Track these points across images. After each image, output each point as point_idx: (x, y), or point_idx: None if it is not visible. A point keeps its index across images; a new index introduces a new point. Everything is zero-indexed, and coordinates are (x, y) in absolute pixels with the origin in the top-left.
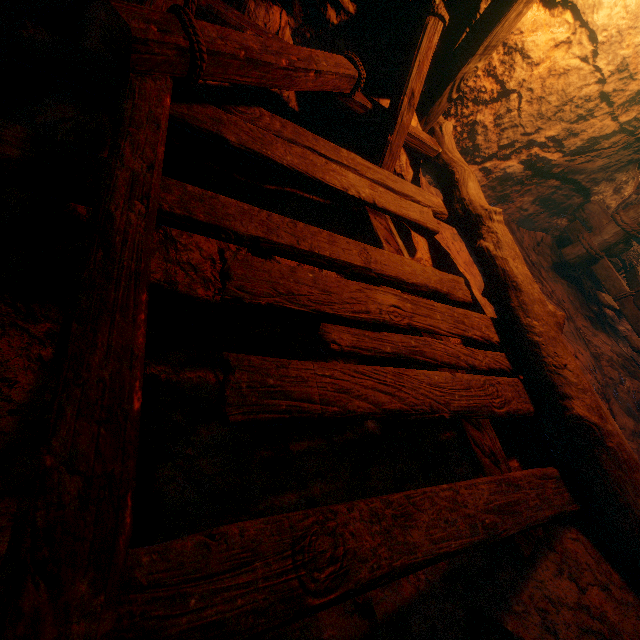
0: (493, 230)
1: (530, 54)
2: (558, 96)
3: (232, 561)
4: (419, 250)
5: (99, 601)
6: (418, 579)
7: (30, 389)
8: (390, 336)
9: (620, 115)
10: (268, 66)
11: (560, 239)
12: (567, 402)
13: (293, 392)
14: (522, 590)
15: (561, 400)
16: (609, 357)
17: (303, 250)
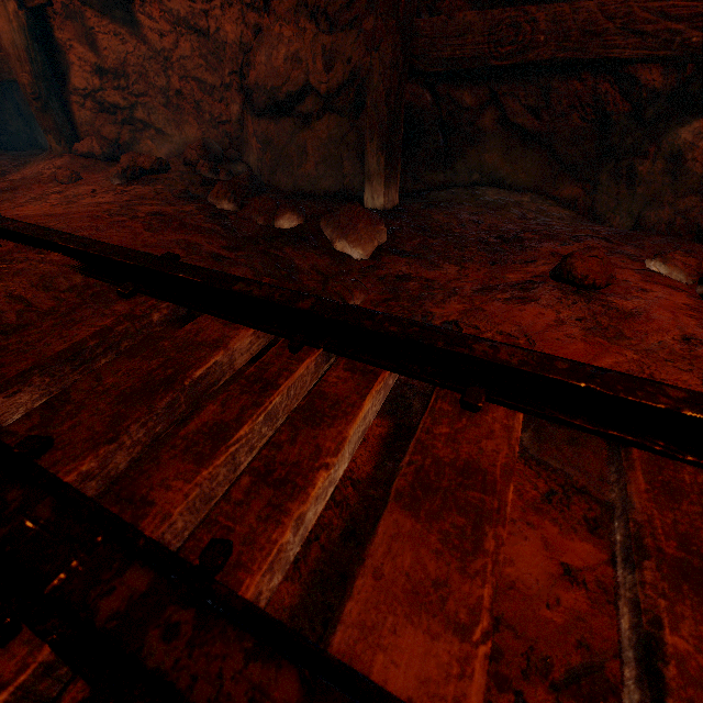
0: None
1: None
2: None
3: None
4: None
5: None
6: None
7: None
8: None
9: None
10: None
11: None
12: None
13: None
14: None
15: None
16: None
17: None
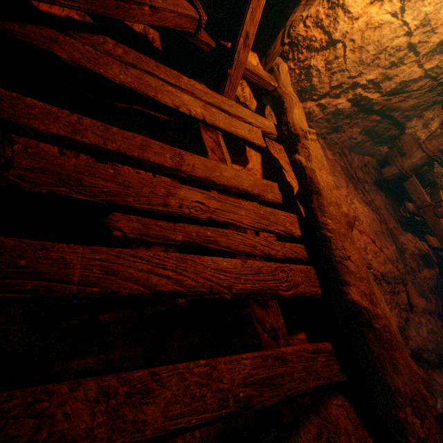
0: (306, 146)
1: (350, 9)
2: (375, 46)
3: None
4: (251, 162)
5: None
6: (193, 436)
7: None
8: (185, 226)
9: (425, 63)
10: None
11: (383, 162)
12: (346, 288)
13: (47, 273)
14: None
15: (341, 286)
16: (412, 251)
17: (109, 150)
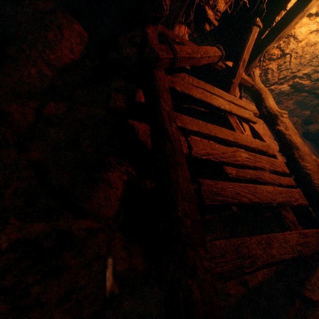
0: (283, 121)
1: (297, 37)
2: (310, 55)
3: (220, 253)
4: (246, 130)
5: (207, 256)
6: (264, 273)
7: (121, 191)
8: (248, 171)
9: None
10: (194, 58)
11: (305, 120)
12: None
13: (222, 194)
14: (310, 280)
15: None
16: None
17: (212, 135)
